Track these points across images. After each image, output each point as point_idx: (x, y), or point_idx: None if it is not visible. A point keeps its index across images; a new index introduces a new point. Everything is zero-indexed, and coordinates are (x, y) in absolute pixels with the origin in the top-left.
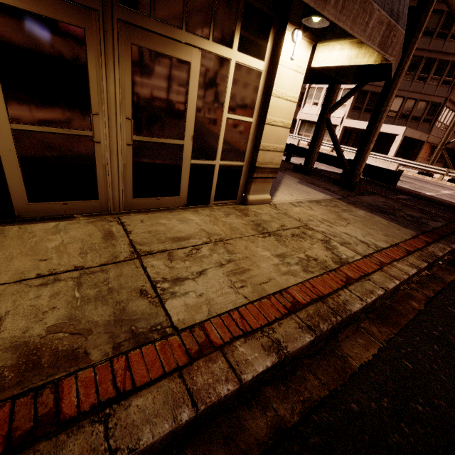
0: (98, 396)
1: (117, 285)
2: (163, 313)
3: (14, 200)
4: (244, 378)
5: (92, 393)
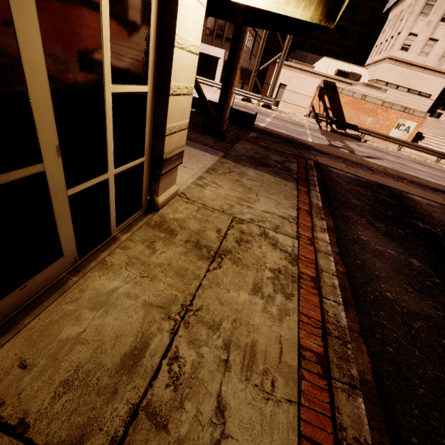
0: None
1: None
2: None
3: None
4: None
5: None
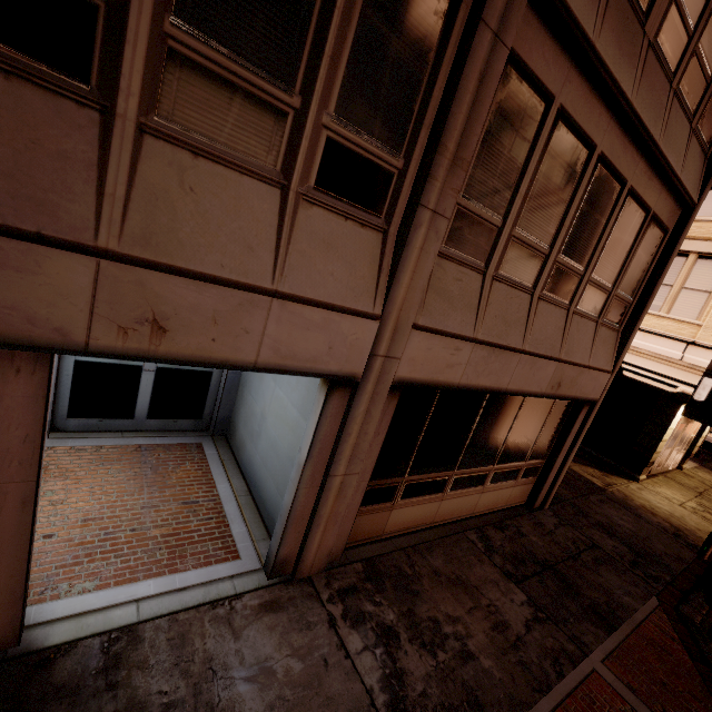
0: None
1: None
2: None
3: (653, 469)
4: None
5: None
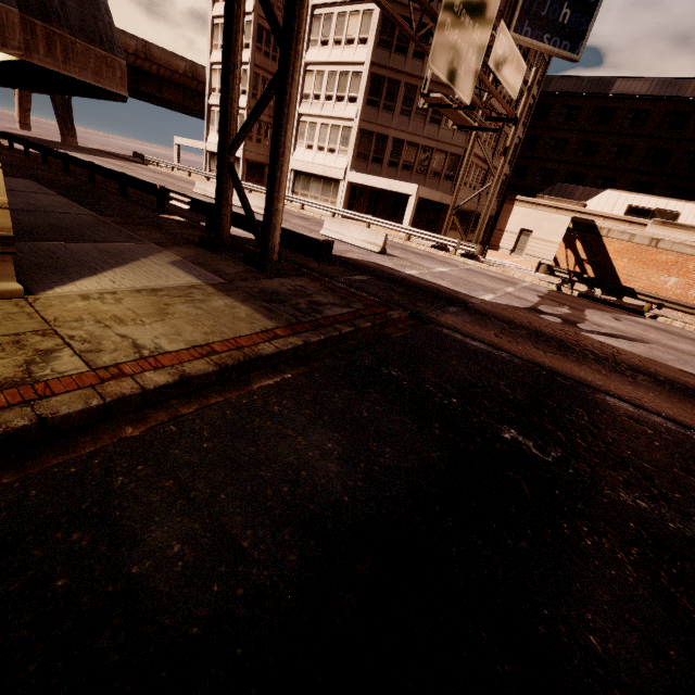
0: None
1: None
2: None
3: None
4: None
5: None
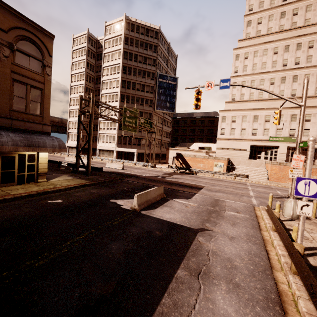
0: (1, 197)
1: (0, 193)
2: (10, 194)
3: None
4: (22, 195)
5: (0, 197)
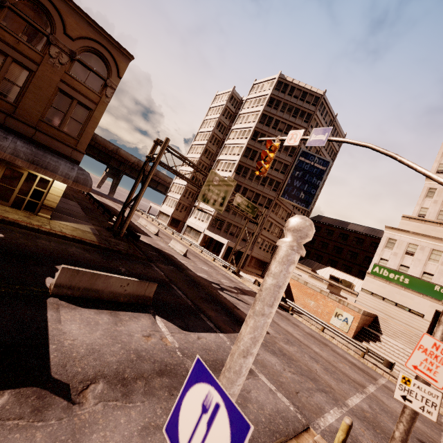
0: None
1: None
2: None
3: None
4: None
5: None
